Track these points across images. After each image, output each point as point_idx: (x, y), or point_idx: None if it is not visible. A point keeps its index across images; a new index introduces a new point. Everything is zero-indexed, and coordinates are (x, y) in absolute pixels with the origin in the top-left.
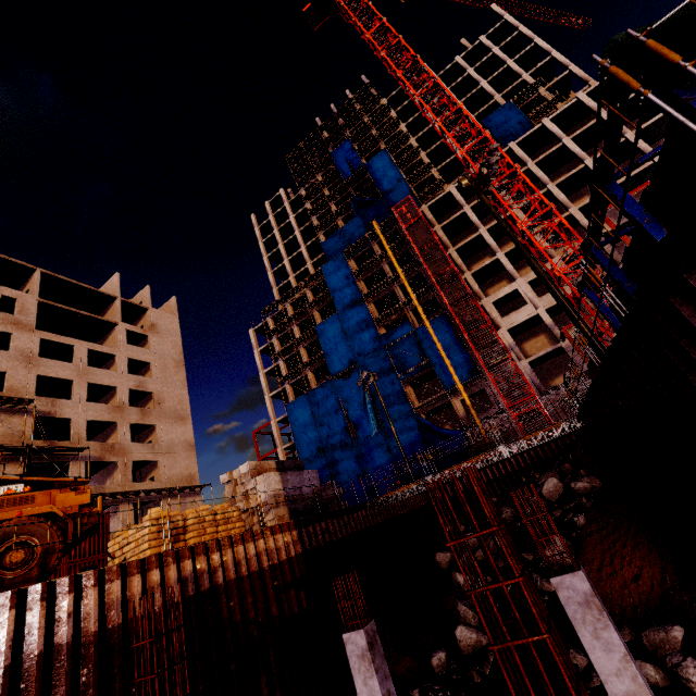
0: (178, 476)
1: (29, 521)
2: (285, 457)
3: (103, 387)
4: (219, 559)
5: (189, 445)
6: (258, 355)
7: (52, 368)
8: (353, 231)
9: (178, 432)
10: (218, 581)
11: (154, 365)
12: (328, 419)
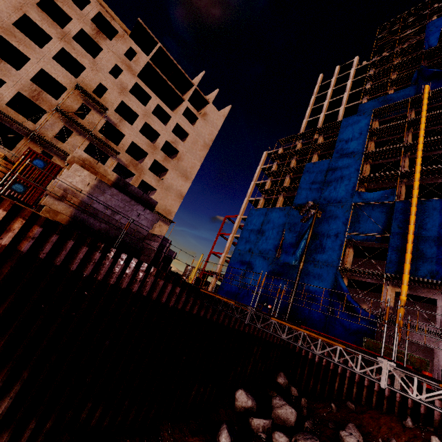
0: (162, 206)
1: None
2: (232, 242)
3: (155, 132)
4: None
5: (180, 194)
6: (259, 170)
7: (132, 102)
8: (399, 99)
9: (179, 183)
10: None
11: (190, 137)
12: (269, 233)
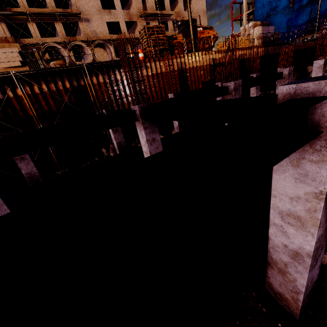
0: None
1: (208, 38)
2: (246, 19)
3: None
4: (245, 52)
5: (204, 12)
6: None
7: None
8: None
9: (200, 4)
10: (245, 57)
11: None
12: None
